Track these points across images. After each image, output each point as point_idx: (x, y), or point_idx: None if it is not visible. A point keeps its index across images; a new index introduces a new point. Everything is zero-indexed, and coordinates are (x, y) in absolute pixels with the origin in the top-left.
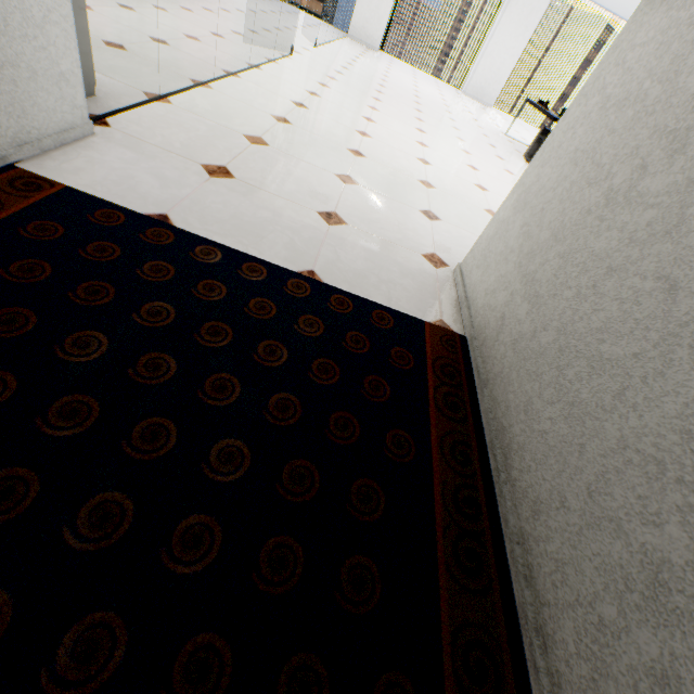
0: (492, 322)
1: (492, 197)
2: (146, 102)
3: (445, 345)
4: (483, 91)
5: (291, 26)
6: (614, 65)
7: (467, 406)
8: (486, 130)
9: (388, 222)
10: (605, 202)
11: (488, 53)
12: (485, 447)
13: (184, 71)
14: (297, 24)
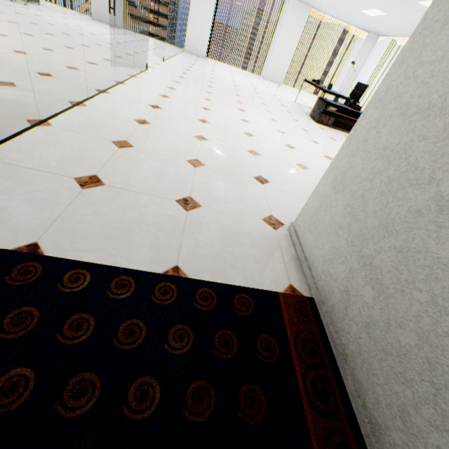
0: (337, 292)
1: (299, 153)
2: (28, 128)
3: (299, 315)
4: (275, 76)
5: (145, 49)
6: (404, 77)
7: (334, 387)
8: (282, 101)
9: (232, 195)
10: (437, 207)
11: (274, 53)
12: (363, 441)
13: (64, 95)
14: (150, 47)
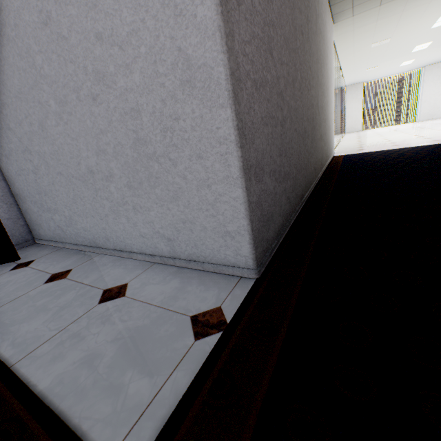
0: None
1: None
2: None
3: None
4: (430, 115)
5: None
6: None
7: None
8: None
9: (413, 142)
10: None
11: (423, 102)
12: None
13: None
14: None
